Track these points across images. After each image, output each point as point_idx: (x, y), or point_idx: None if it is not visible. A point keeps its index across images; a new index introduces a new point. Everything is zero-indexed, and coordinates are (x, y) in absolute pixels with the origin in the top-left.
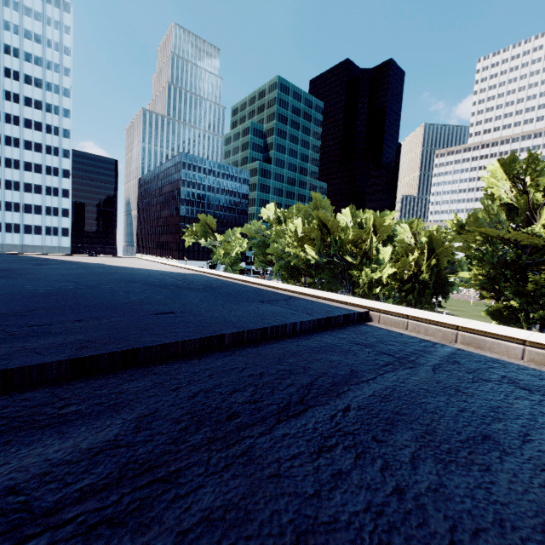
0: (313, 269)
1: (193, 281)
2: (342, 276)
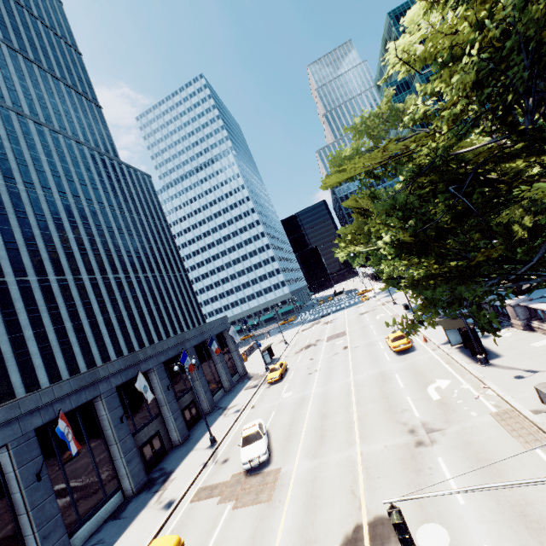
0: None
1: None
2: None
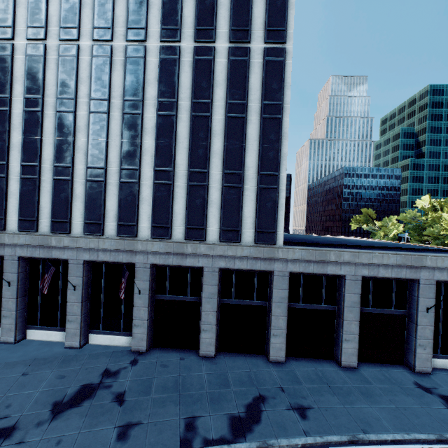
0: None
1: (397, 244)
2: None
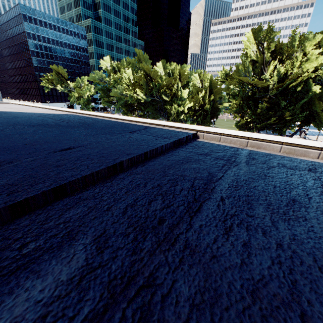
0: (142, 105)
1: (70, 120)
2: (161, 109)
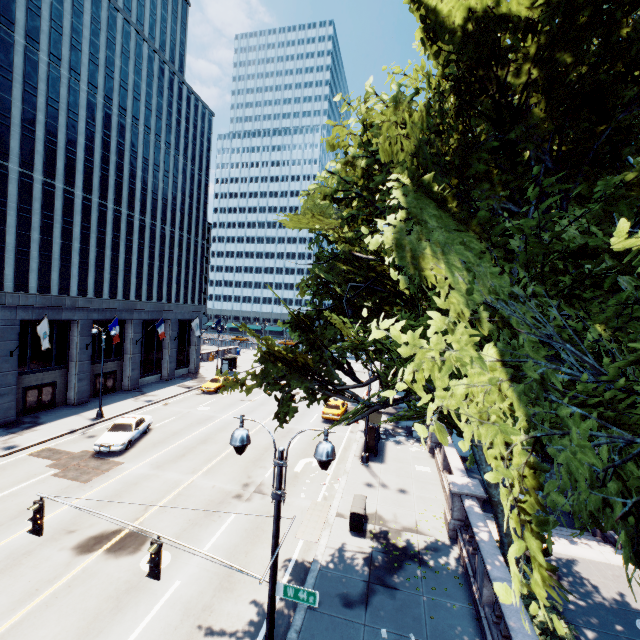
0: None
1: None
2: None
